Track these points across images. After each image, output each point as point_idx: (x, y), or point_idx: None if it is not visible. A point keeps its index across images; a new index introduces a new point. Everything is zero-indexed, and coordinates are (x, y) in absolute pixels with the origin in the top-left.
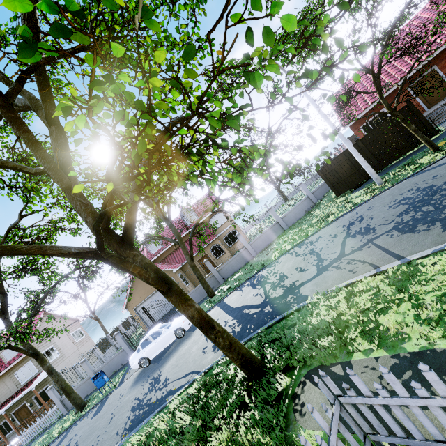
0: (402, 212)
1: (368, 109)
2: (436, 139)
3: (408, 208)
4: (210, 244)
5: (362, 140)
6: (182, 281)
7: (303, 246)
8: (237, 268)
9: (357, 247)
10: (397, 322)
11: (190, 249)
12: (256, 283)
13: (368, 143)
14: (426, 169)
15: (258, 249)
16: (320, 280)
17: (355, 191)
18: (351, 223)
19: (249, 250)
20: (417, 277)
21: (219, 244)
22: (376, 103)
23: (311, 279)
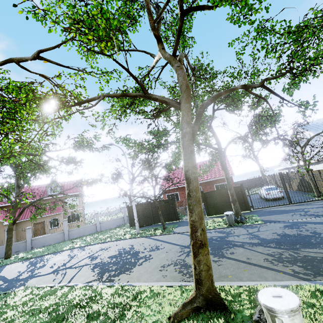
0: (111, 256)
1: (171, 188)
2: (175, 222)
3: (114, 255)
4: (53, 215)
5: (151, 203)
6: (6, 234)
7: (80, 249)
8: (48, 244)
9: (79, 265)
10: (7, 317)
11: (19, 215)
12: (33, 263)
13: (153, 206)
14: (151, 237)
15: (72, 236)
16: (43, 278)
17: (136, 229)
18: (103, 248)
19: (65, 234)
20: (49, 296)
21: (59, 218)
22: (175, 187)
23: (43, 275)
